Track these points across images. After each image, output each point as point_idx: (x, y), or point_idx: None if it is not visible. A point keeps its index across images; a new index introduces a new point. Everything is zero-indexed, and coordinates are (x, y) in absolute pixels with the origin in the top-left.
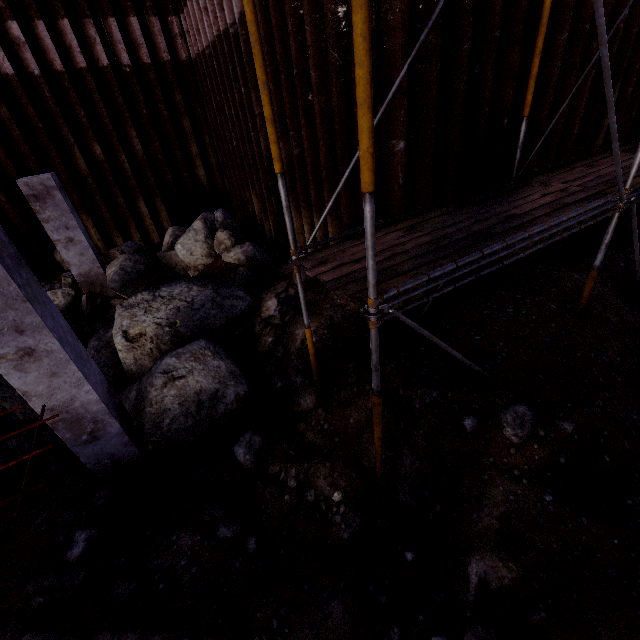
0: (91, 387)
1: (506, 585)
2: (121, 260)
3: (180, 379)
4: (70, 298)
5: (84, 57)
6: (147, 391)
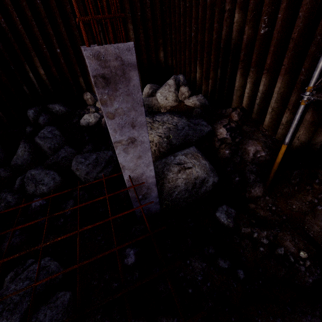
0: (153, 167)
1: None
2: None
3: (188, 169)
4: (97, 119)
5: None
6: (165, 174)
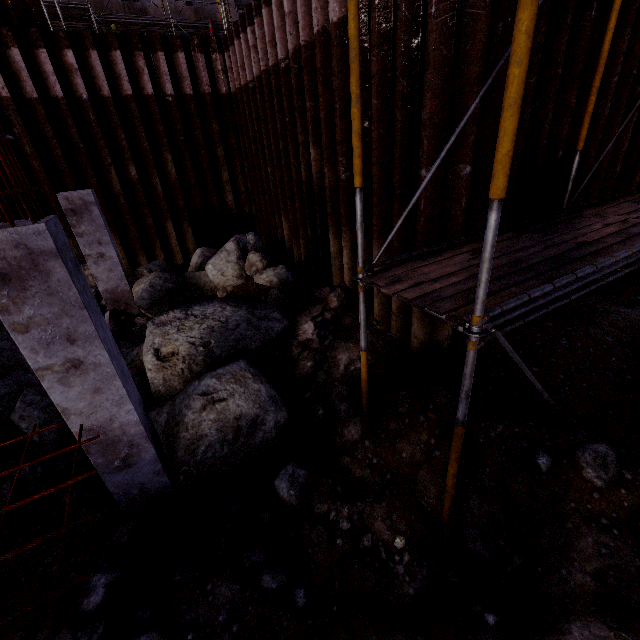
0: (133, 406)
1: None
2: (151, 278)
3: (221, 402)
4: None
5: (131, 85)
6: (182, 414)
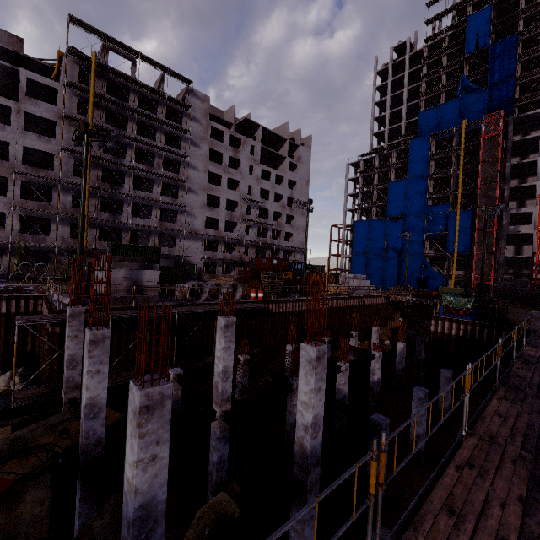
0: None
1: None
2: None
3: None
4: None
5: None
6: None
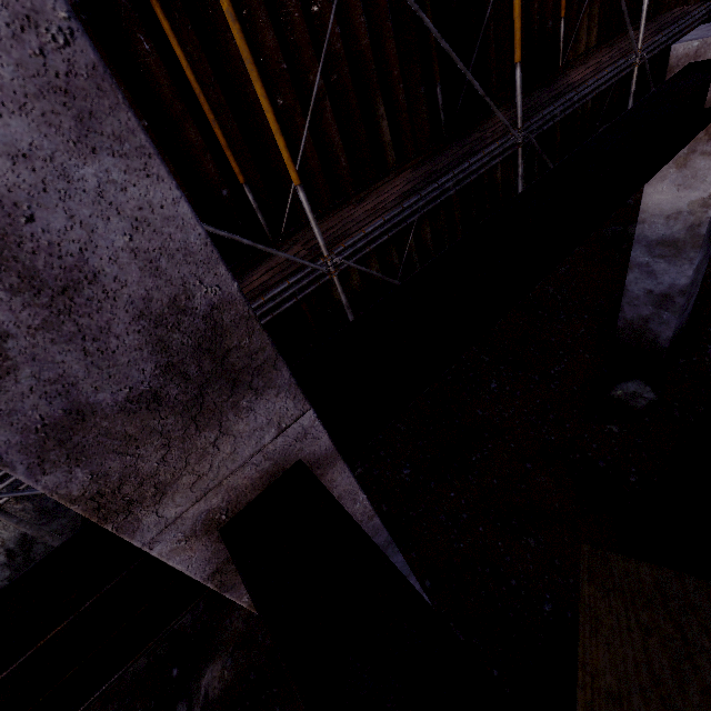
0: None
1: (217, 695)
2: None
3: None
4: None
5: None
6: None
